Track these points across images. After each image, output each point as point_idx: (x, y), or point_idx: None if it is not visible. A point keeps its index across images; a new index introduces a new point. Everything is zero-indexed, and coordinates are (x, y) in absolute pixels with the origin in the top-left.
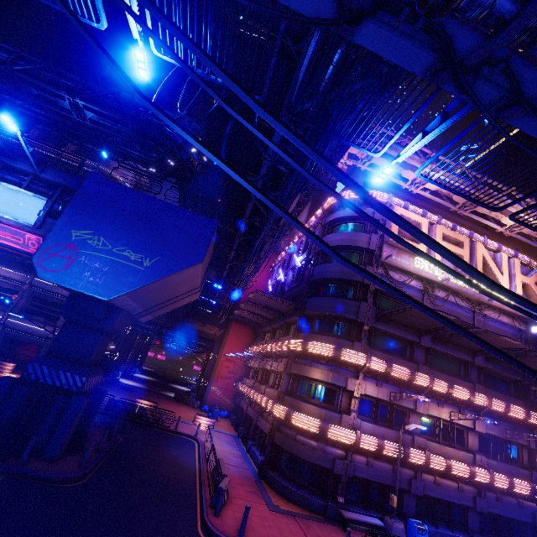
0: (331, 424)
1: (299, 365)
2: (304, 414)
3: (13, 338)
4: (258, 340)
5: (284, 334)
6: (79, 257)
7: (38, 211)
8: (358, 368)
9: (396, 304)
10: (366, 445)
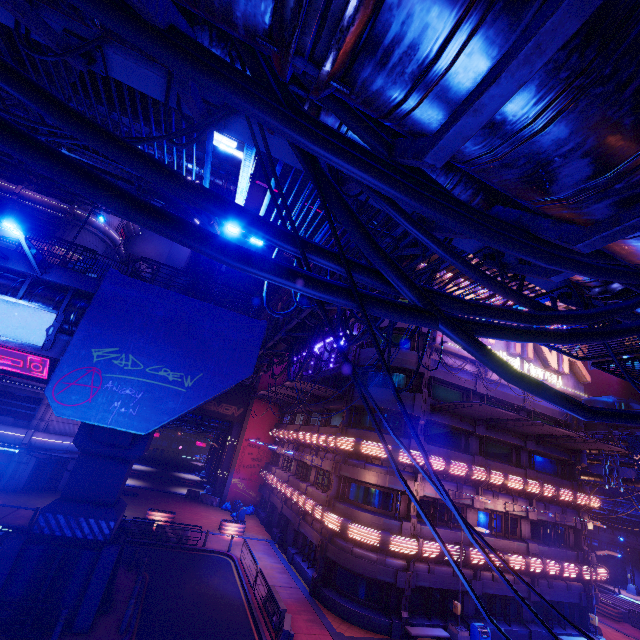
0: (392, 535)
1: (350, 467)
2: (362, 526)
3: None
4: (286, 421)
5: (324, 422)
6: (104, 383)
7: (45, 327)
8: (416, 469)
9: (449, 391)
10: (428, 553)
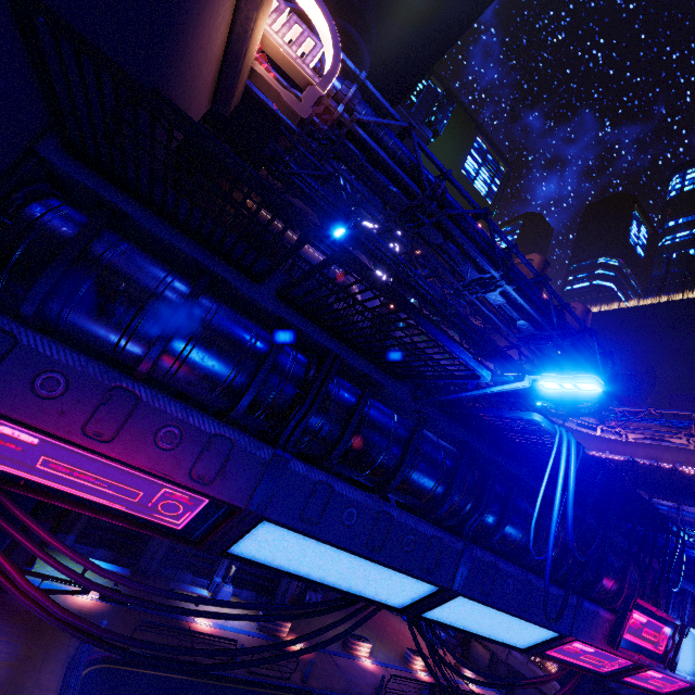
0: None
1: None
2: None
3: None
4: None
5: None
6: None
7: None
8: None
9: None
10: None
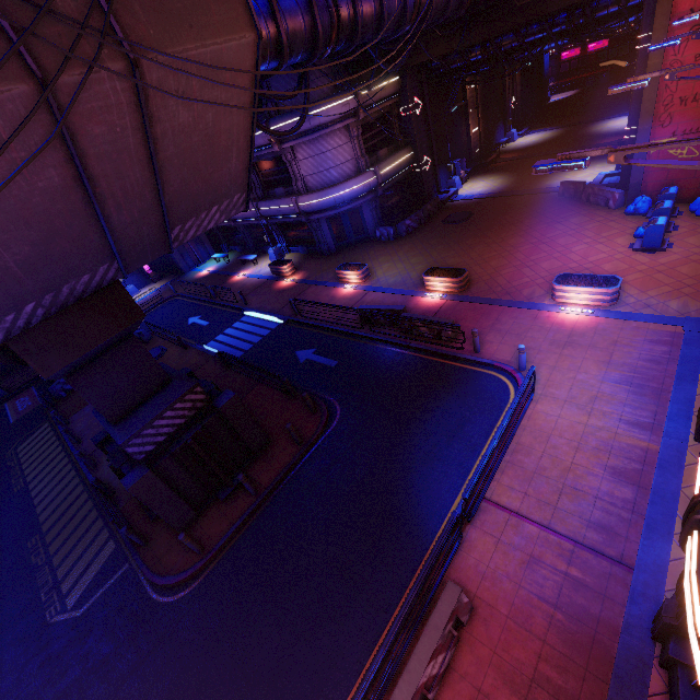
0: None
1: None
2: None
3: (285, 223)
4: None
5: None
6: None
7: None
8: None
9: None
10: None
